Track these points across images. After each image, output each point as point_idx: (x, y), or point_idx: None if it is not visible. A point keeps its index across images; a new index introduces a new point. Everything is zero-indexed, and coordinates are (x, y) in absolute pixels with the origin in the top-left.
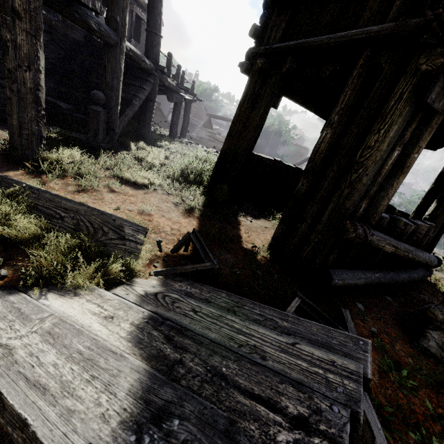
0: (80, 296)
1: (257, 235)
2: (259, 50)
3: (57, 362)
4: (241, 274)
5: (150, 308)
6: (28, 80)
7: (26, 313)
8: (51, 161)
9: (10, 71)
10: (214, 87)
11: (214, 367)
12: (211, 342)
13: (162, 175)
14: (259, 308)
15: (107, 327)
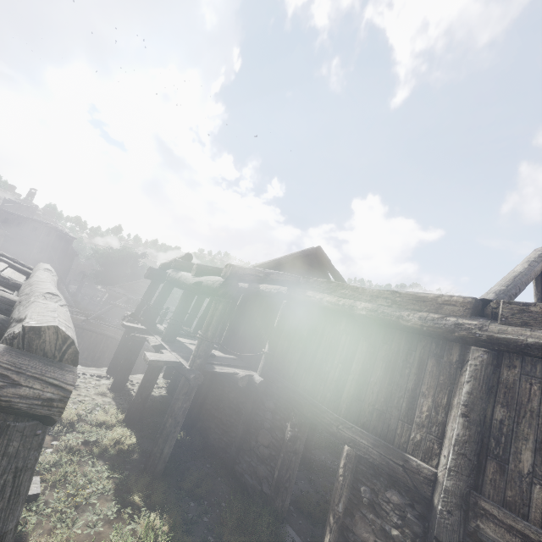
0: None
1: None
2: None
3: None
4: None
5: None
6: None
7: None
8: None
9: None
10: (144, 254)
11: None
12: None
13: None
14: None
15: None
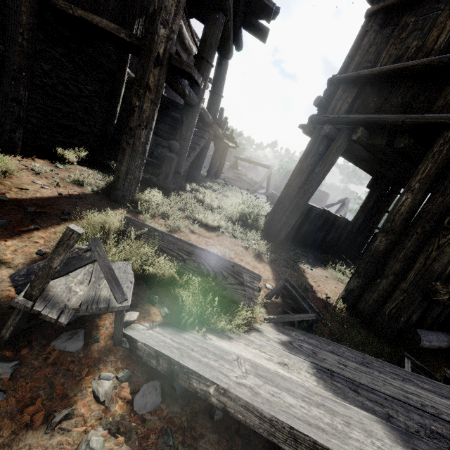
0: (235, 339)
1: (323, 285)
2: (324, 117)
3: (302, 405)
4: (334, 326)
5: (304, 357)
6: (143, 136)
7: (217, 353)
8: (141, 202)
9: (131, 128)
10: (239, 132)
11: (424, 424)
12: (393, 399)
13: (221, 217)
14: (388, 366)
15: (293, 374)
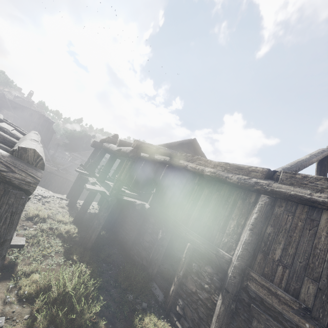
0: None
1: None
2: None
3: None
4: None
5: None
6: None
7: None
8: None
9: None
10: (94, 136)
11: None
12: None
13: None
14: None
15: None
